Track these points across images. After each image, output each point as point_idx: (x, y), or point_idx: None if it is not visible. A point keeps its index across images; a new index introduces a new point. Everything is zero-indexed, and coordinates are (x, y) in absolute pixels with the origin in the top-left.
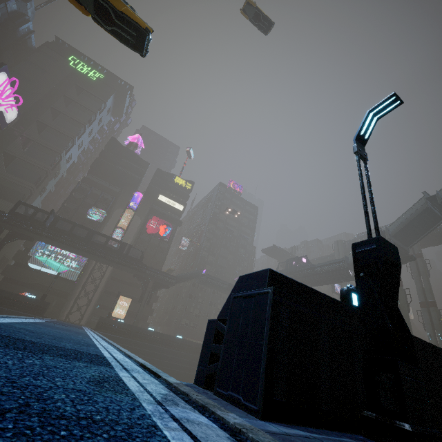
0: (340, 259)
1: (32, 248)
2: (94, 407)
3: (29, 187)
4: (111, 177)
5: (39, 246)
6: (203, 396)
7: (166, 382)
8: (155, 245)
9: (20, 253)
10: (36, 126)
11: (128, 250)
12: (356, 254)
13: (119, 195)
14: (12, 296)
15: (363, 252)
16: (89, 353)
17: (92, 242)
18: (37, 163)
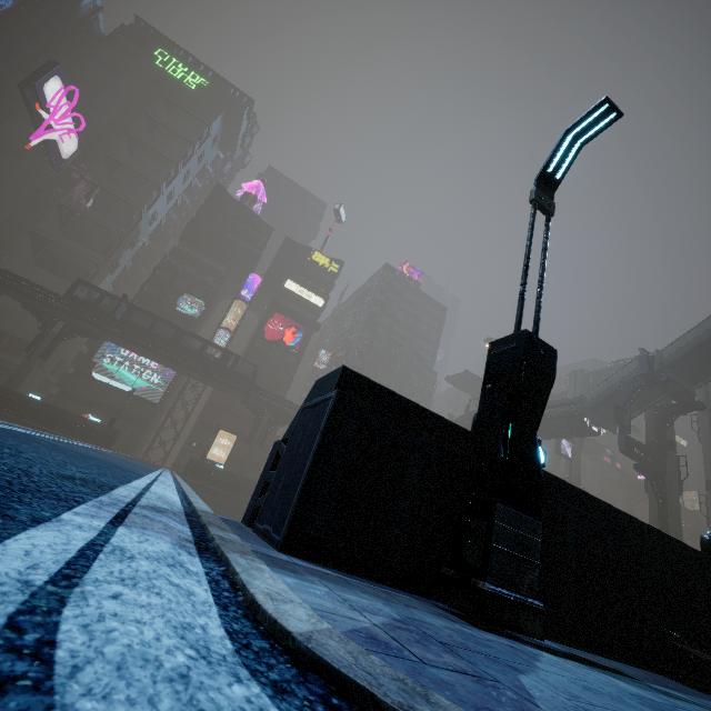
0: (572, 399)
1: (97, 352)
2: (19, 477)
3: (94, 260)
4: (214, 248)
5: (107, 349)
6: (223, 523)
7: (192, 510)
8: (276, 359)
9: (81, 357)
10: (105, 165)
11: (234, 362)
12: (491, 357)
13: (226, 277)
14: (68, 417)
15: (500, 354)
16: (114, 472)
17: (181, 347)
18: (106, 223)
